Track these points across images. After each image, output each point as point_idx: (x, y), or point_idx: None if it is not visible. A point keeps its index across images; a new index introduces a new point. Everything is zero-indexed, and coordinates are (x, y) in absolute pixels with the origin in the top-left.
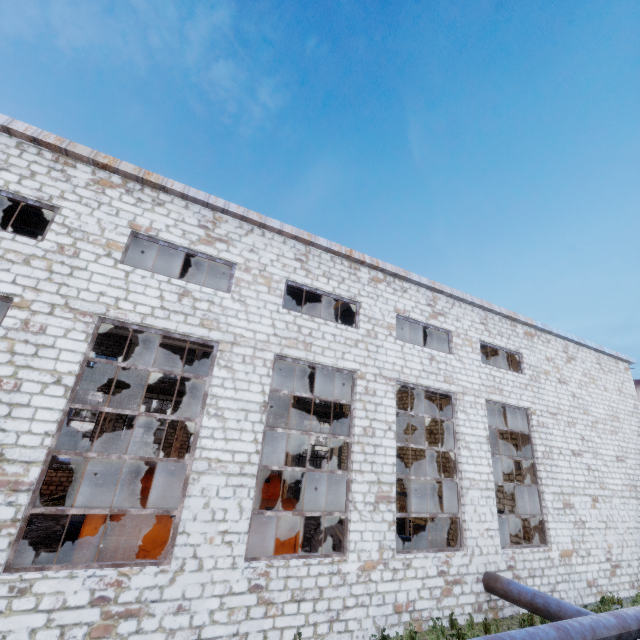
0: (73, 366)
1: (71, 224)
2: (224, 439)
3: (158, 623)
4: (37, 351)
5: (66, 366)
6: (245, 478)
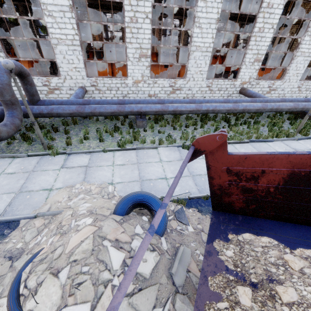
0: (277, 20)
1: None
2: (308, 44)
3: (278, 92)
4: (269, 16)
5: (275, 21)
6: (308, 58)
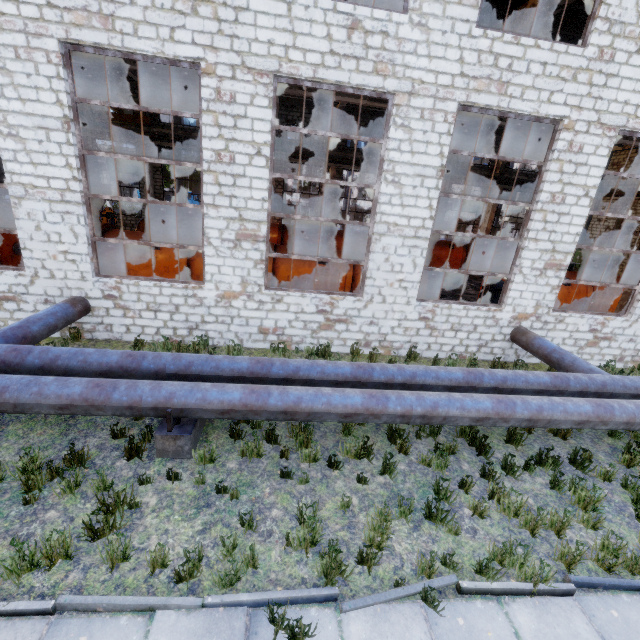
0: (596, 180)
1: (612, 15)
2: None
3: (618, 345)
4: (575, 169)
5: (592, 181)
6: None
